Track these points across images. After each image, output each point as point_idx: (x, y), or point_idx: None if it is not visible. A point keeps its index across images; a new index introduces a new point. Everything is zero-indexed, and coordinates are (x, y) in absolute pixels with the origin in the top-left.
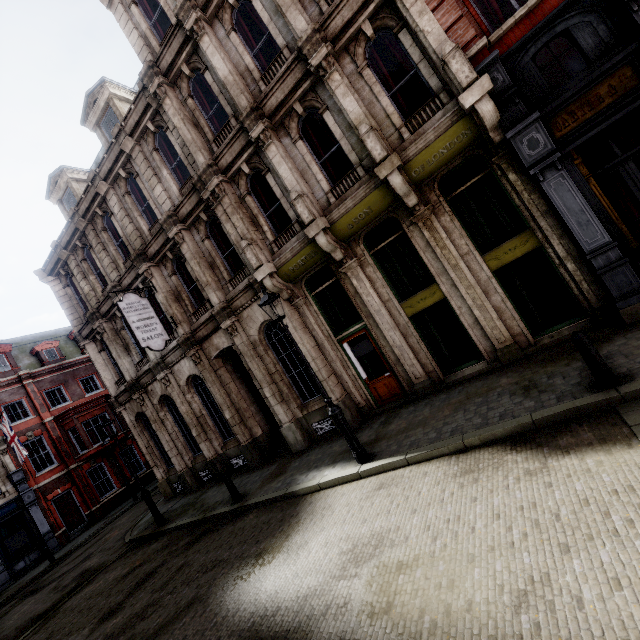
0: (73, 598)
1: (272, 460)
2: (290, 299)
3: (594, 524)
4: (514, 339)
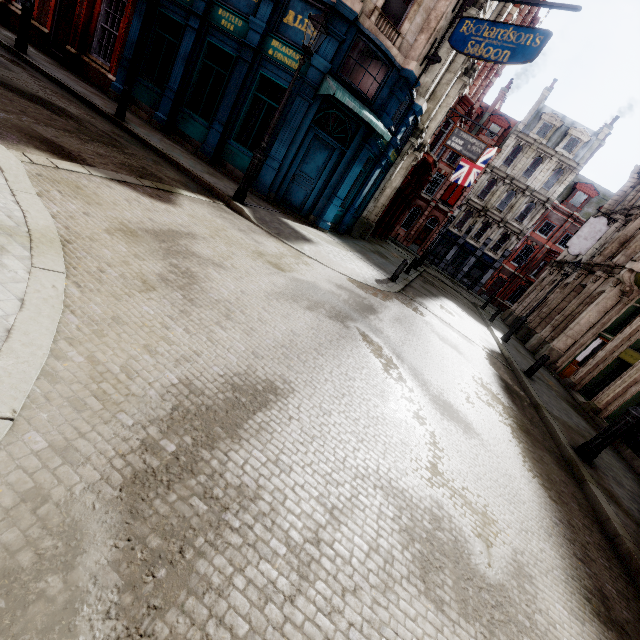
0: (449, 287)
1: (520, 341)
2: (623, 293)
3: (460, 327)
4: (603, 409)
